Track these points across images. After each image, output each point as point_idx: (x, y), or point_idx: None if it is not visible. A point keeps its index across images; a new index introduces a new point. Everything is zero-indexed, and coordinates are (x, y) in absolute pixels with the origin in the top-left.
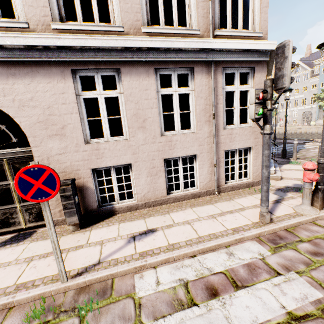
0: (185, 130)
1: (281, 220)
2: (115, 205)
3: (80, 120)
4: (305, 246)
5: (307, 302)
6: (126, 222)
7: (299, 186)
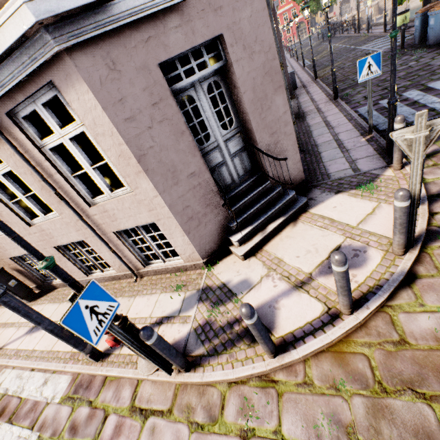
0: (49, 215)
1: (112, 363)
2: (54, 281)
3: None
4: (83, 412)
5: None
6: (51, 303)
7: (240, 290)
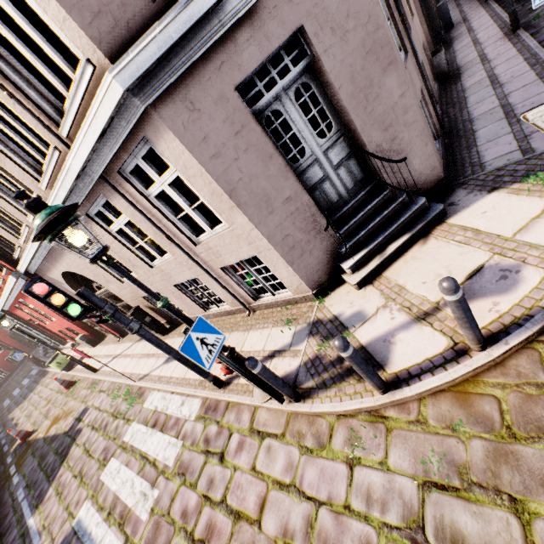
0: (165, 256)
1: (232, 390)
2: None
3: (104, 270)
4: (212, 429)
5: (164, 462)
6: (179, 337)
7: (352, 324)
